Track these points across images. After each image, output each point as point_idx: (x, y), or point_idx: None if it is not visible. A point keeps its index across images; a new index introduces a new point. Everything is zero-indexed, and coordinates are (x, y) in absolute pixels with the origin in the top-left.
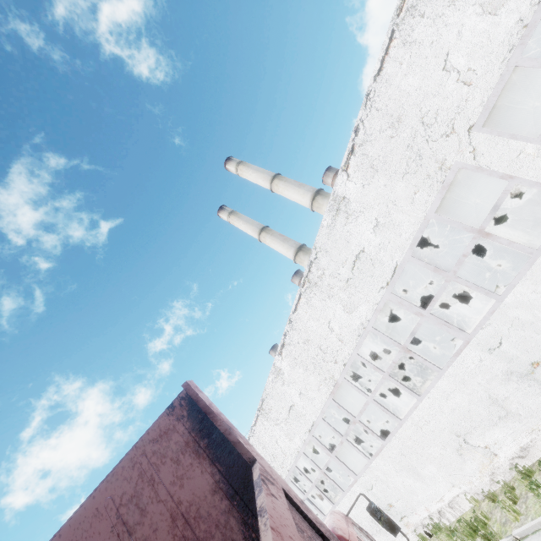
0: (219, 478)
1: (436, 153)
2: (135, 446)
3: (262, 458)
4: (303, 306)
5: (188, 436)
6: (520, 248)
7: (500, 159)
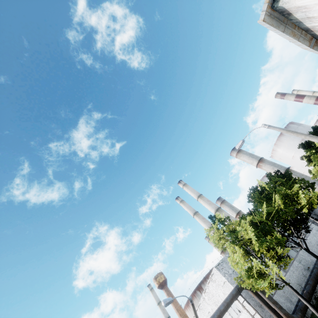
0: None
1: None
2: None
3: None
4: (198, 311)
5: None
6: None
7: None
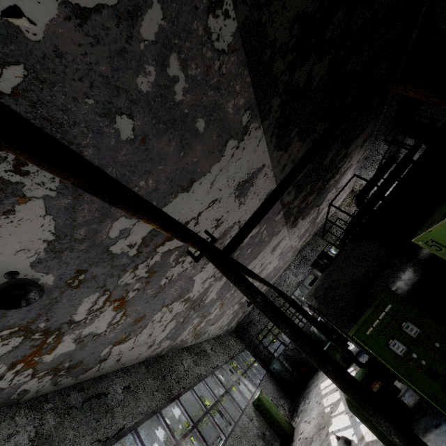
0: None
1: None
2: None
3: None
4: None
5: None
6: None
7: None
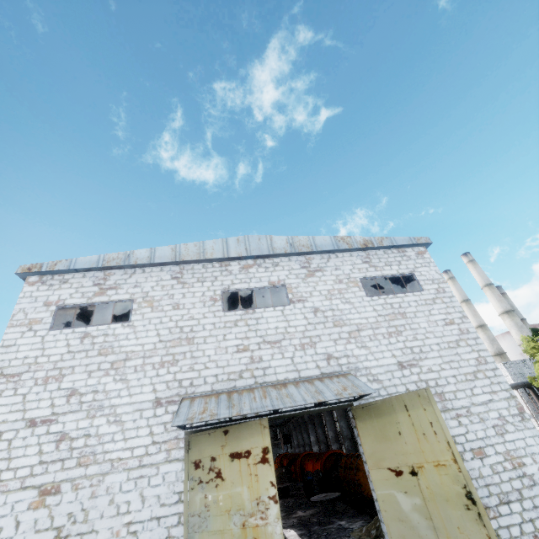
0: None
1: None
2: None
3: None
4: None
5: None
6: None
7: None
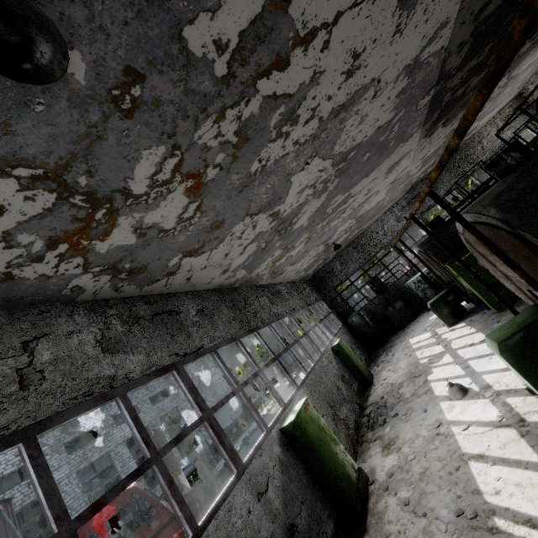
0: None
1: None
2: None
3: None
4: None
5: None
6: None
7: None
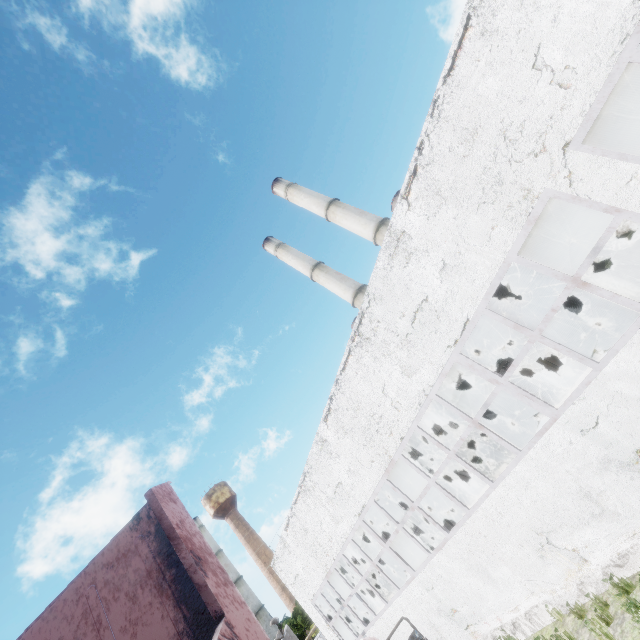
0: (183, 628)
1: (521, 177)
2: (84, 572)
3: (241, 605)
4: (352, 365)
5: (151, 562)
6: (626, 304)
7: (604, 186)
